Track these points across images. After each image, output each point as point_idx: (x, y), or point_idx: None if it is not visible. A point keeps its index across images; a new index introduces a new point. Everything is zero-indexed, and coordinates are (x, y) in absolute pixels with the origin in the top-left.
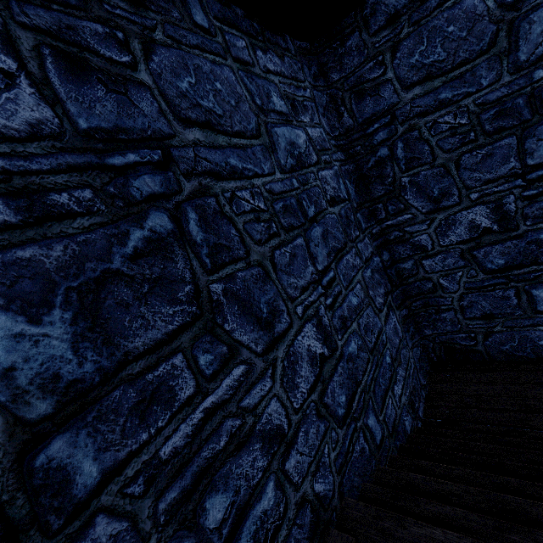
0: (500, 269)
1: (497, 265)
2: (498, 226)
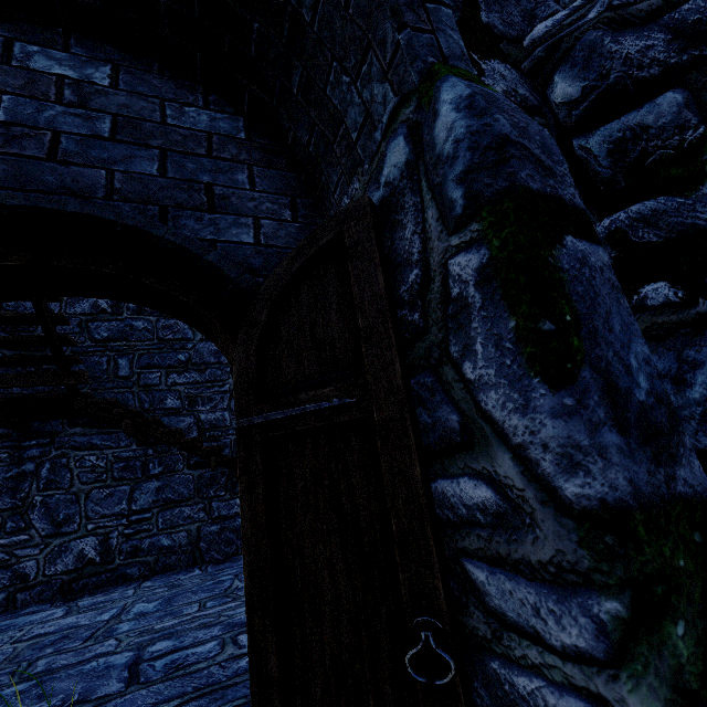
0: (103, 340)
1: (102, 337)
2: (112, 310)
